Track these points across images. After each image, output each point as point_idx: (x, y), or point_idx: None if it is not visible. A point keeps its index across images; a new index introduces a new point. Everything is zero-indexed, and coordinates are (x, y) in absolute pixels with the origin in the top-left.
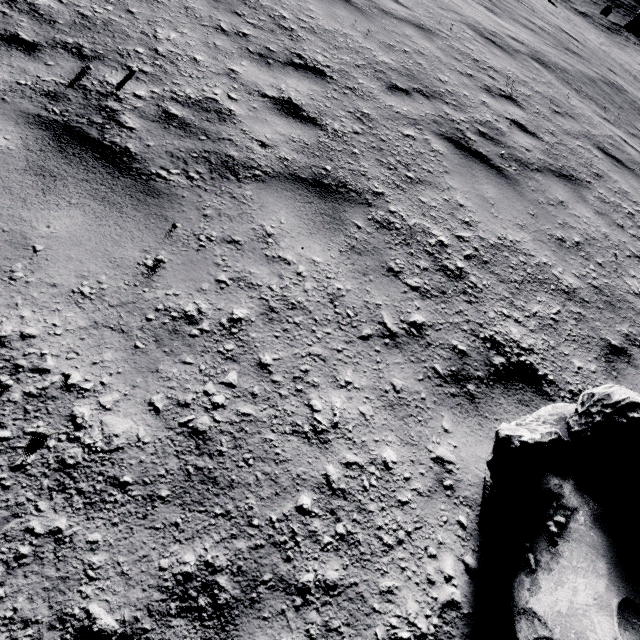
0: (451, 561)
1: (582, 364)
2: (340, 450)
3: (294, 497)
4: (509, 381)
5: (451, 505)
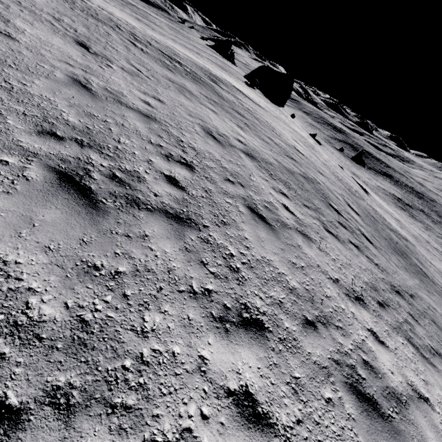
0: None
1: None
2: None
3: None
4: None
5: None
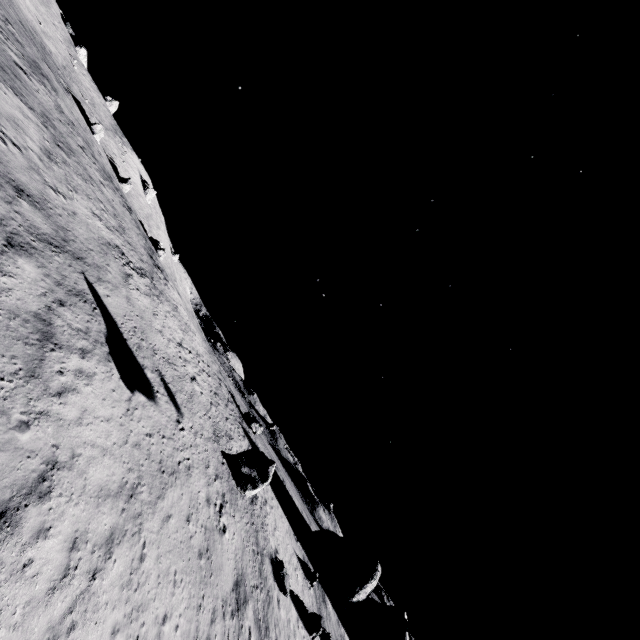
0: None
1: None
2: None
3: None
4: None
5: None
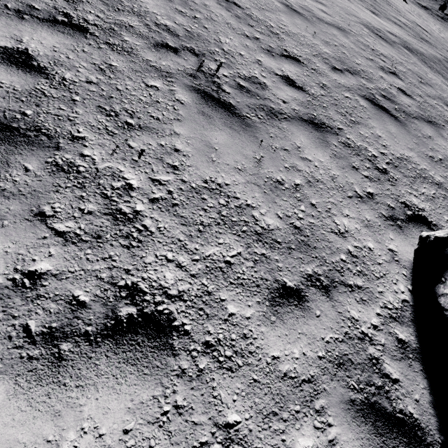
0: (402, 286)
1: None
2: (351, 241)
3: (338, 255)
4: (415, 222)
5: (399, 267)
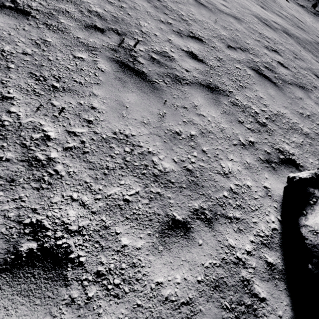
0: (273, 217)
1: (313, 161)
2: (233, 180)
3: (222, 192)
4: (286, 164)
5: (271, 201)
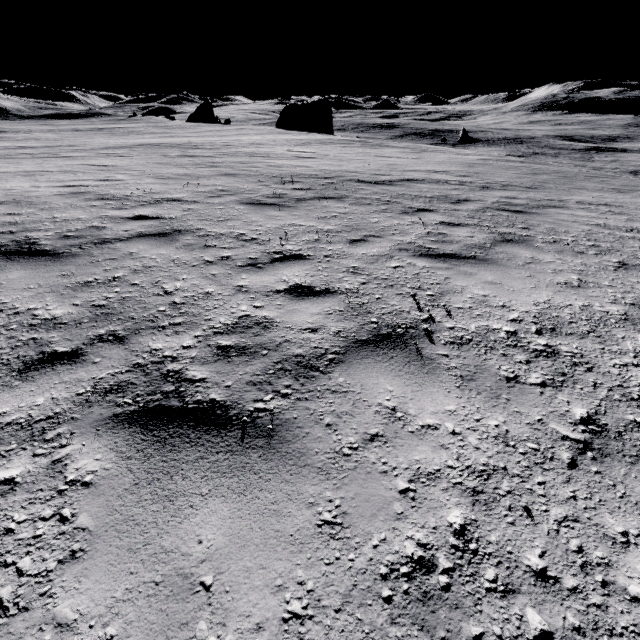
0: None
1: None
2: None
3: None
4: None
5: None
